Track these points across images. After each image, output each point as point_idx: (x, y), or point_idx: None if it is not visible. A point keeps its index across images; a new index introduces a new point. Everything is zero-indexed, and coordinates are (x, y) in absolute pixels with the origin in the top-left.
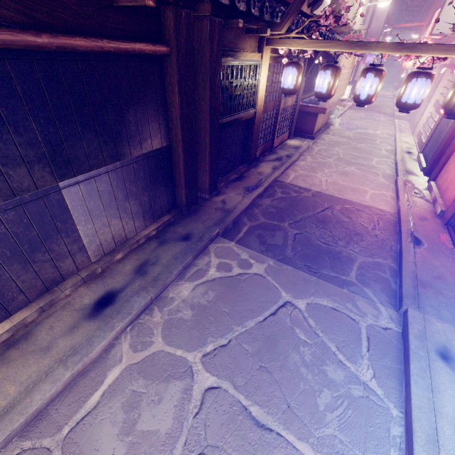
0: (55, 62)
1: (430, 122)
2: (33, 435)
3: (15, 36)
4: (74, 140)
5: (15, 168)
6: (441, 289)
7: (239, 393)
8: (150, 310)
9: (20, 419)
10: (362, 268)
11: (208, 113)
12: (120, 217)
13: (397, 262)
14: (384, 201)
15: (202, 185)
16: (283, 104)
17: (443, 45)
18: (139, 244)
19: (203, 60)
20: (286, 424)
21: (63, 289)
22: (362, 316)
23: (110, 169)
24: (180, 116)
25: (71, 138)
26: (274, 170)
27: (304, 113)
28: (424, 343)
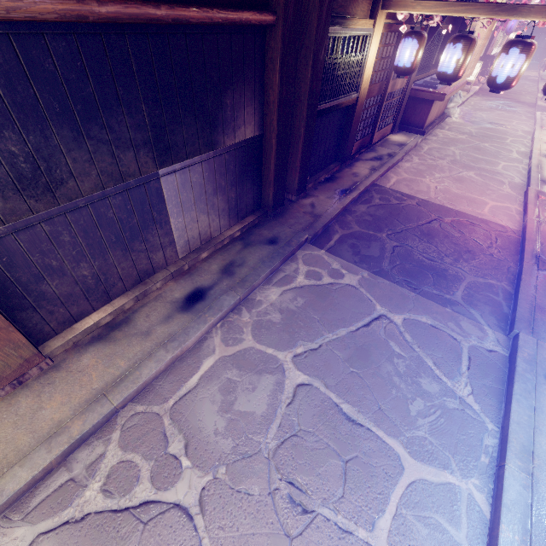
0: (166, 37)
1: None
2: (144, 402)
3: (139, 9)
4: (175, 124)
5: (125, 151)
6: None
7: (331, 392)
8: (238, 310)
9: (133, 387)
10: (470, 288)
11: (307, 97)
12: (208, 213)
13: (513, 285)
14: (508, 216)
15: (289, 184)
16: (391, 87)
17: None
18: (223, 244)
19: (308, 30)
20: (377, 423)
21: (155, 282)
22: (465, 337)
23: (204, 159)
24: (278, 101)
25: (173, 122)
26: (372, 172)
27: (415, 100)
28: (534, 367)
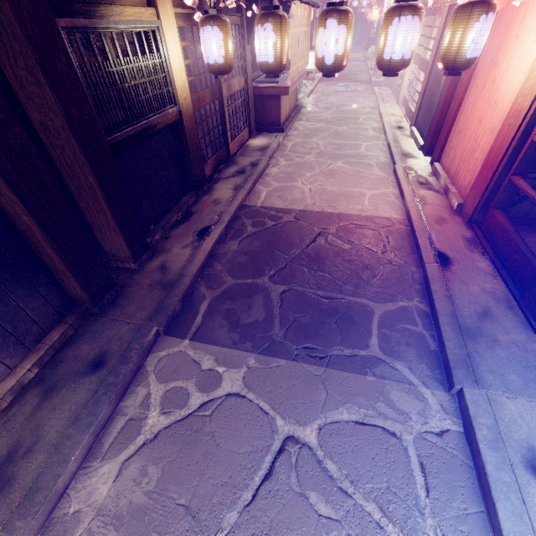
0: None
1: (415, 84)
2: None
3: None
4: None
5: None
6: (494, 334)
7: None
8: None
9: None
10: (384, 326)
11: (69, 132)
12: None
13: (426, 300)
14: (388, 204)
15: (117, 251)
16: (226, 89)
17: None
18: (1, 410)
19: (6, 24)
20: None
21: None
22: (403, 422)
23: None
24: None
25: None
26: (236, 192)
27: (262, 98)
28: (503, 451)
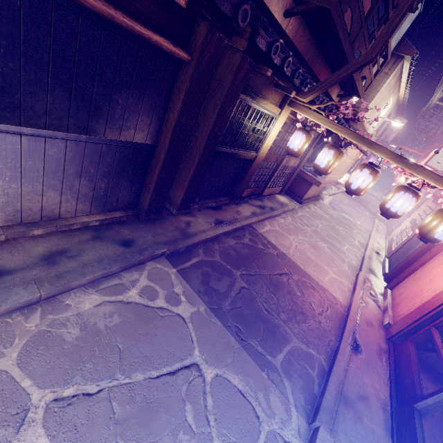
0: (49, 2)
1: (403, 235)
2: None
3: None
4: (37, 89)
5: None
6: (362, 415)
7: None
8: (30, 310)
9: None
10: (292, 354)
11: (207, 135)
12: (61, 191)
13: (329, 361)
14: (341, 290)
15: (174, 198)
16: (285, 161)
17: (435, 175)
18: (71, 228)
19: (222, 86)
20: None
21: None
22: (268, 416)
23: (71, 138)
24: (176, 124)
25: (34, 85)
26: (252, 215)
27: (301, 178)
28: None
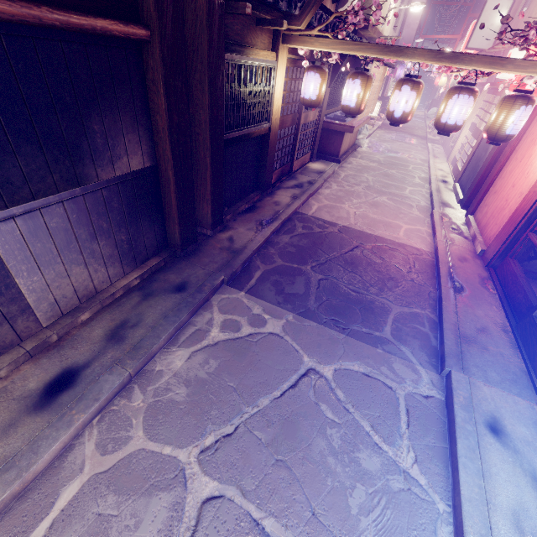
0: None
1: (466, 148)
2: None
3: None
4: (1, 155)
5: None
6: (486, 345)
7: (249, 502)
8: (128, 391)
9: None
10: (398, 321)
11: (208, 125)
12: (85, 263)
13: (436, 312)
14: (420, 238)
15: (202, 218)
16: (303, 118)
17: (488, 57)
18: (115, 298)
19: (200, 53)
20: None
21: None
22: (399, 383)
23: (66, 197)
24: (169, 128)
25: None
26: (293, 200)
27: (329, 131)
28: (471, 413)
